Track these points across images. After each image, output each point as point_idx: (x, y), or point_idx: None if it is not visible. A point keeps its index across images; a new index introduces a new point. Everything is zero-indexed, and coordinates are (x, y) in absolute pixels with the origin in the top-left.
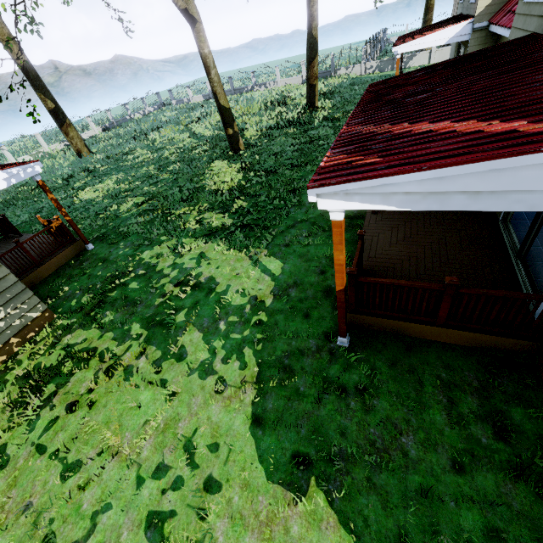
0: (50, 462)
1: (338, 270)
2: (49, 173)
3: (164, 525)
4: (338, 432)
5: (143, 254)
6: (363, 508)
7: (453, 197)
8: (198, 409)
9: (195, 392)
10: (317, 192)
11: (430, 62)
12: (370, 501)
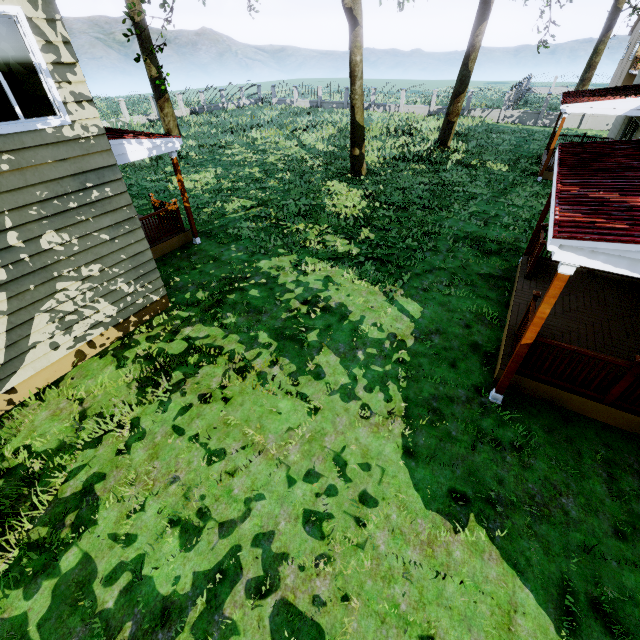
0: (191, 445)
1: (535, 323)
2: None
3: (322, 524)
4: (495, 480)
5: (260, 263)
6: (525, 550)
7: None
8: (345, 429)
9: (339, 412)
10: (562, 243)
11: (580, 127)
12: (531, 546)
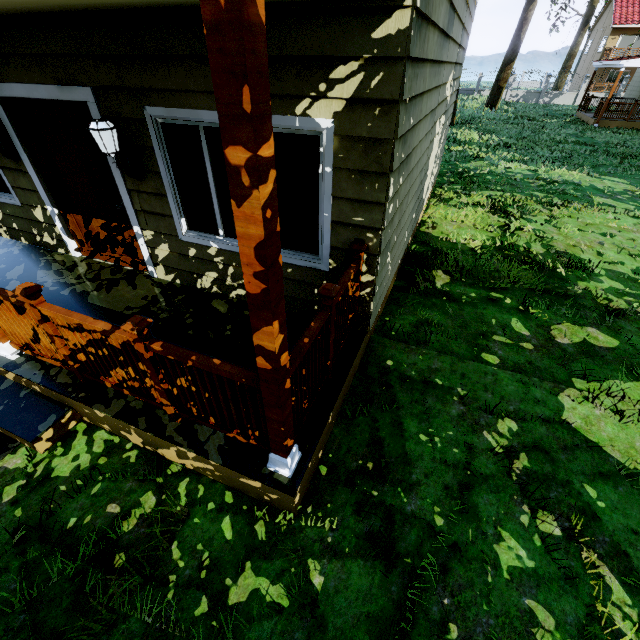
0: (583, 232)
1: None
2: None
3: None
4: None
5: (463, 165)
6: None
7: None
8: None
9: None
10: None
11: (575, 104)
12: None
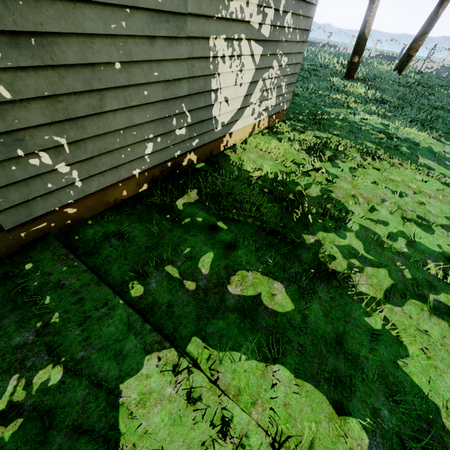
0: (376, 186)
1: None
2: None
3: None
4: None
5: (326, 109)
6: None
7: None
8: None
9: None
10: None
11: None
12: None
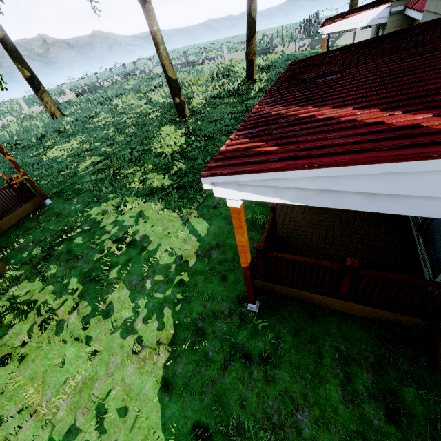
0: None
1: (241, 250)
2: (25, 133)
3: None
4: (238, 403)
5: (91, 211)
6: None
7: (347, 196)
8: (115, 369)
9: (115, 351)
10: (211, 180)
11: (354, 41)
12: None
